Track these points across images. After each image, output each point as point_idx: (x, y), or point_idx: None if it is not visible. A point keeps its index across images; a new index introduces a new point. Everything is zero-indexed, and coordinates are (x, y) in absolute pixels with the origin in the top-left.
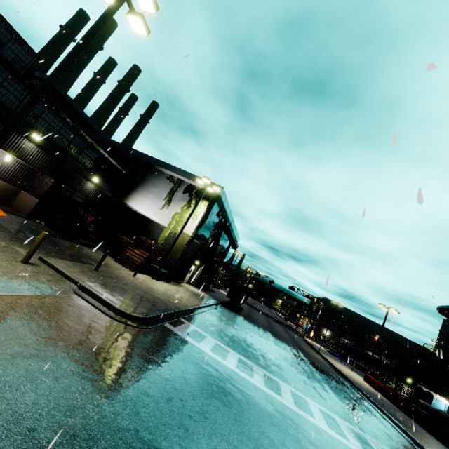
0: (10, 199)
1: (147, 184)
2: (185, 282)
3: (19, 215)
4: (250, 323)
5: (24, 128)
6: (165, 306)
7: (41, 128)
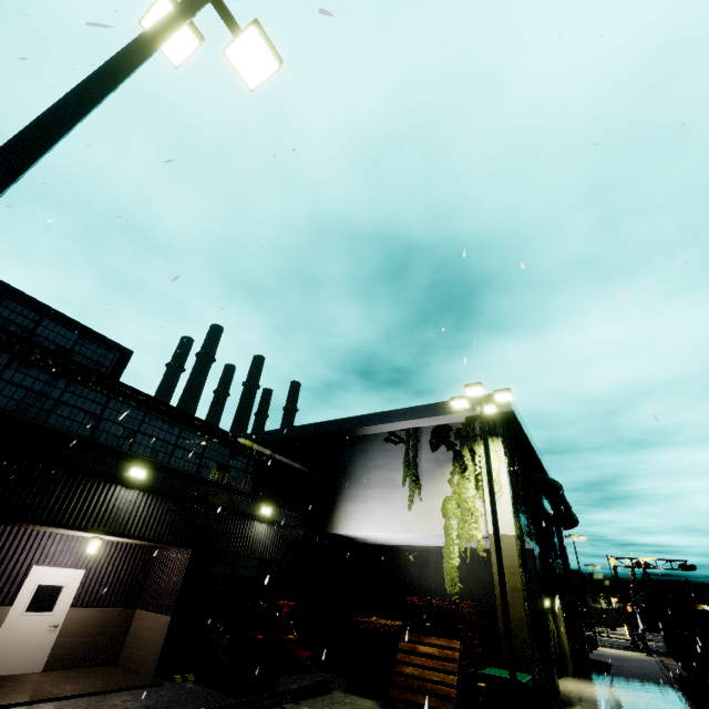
0: (115, 646)
1: (356, 473)
2: None
3: (134, 683)
4: None
5: (113, 466)
6: None
7: (144, 453)
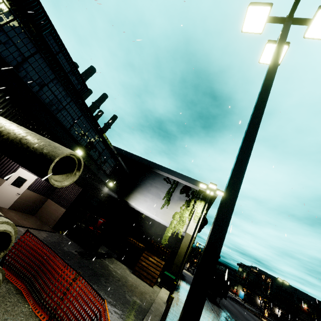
0: (36, 209)
1: (146, 185)
2: None
3: (46, 229)
4: None
5: (72, 145)
6: None
7: (83, 144)
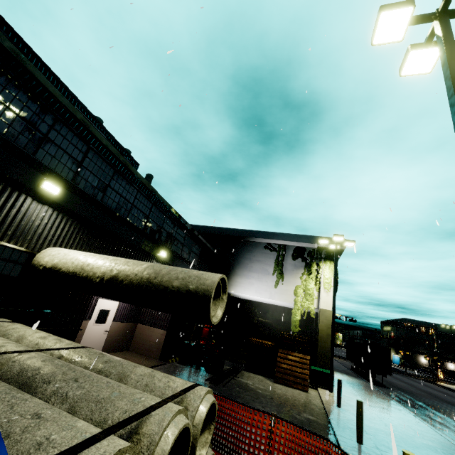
0: (128, 341)
1: (244, 262)
2: None
3: (155, 363)
4: (425, 400)
5: (152, 248)
6: None
7: (163, 241)
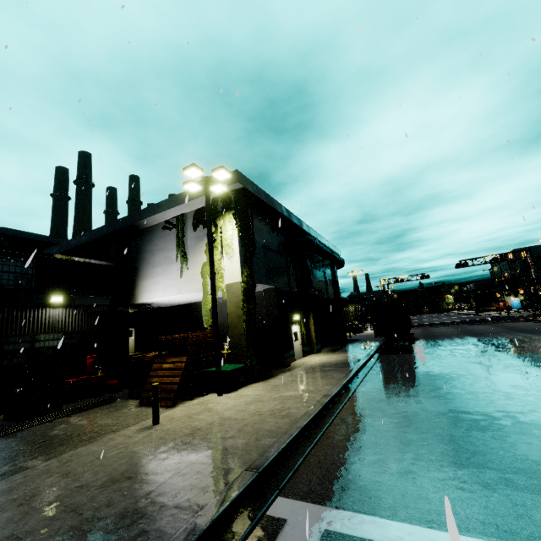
0: None
1: (146, 258)
2: (300, 356)
3: None
4: (449, 356)
5: None
6: (192, 505)
7: None
